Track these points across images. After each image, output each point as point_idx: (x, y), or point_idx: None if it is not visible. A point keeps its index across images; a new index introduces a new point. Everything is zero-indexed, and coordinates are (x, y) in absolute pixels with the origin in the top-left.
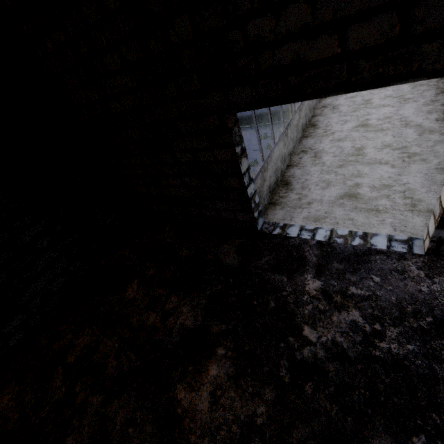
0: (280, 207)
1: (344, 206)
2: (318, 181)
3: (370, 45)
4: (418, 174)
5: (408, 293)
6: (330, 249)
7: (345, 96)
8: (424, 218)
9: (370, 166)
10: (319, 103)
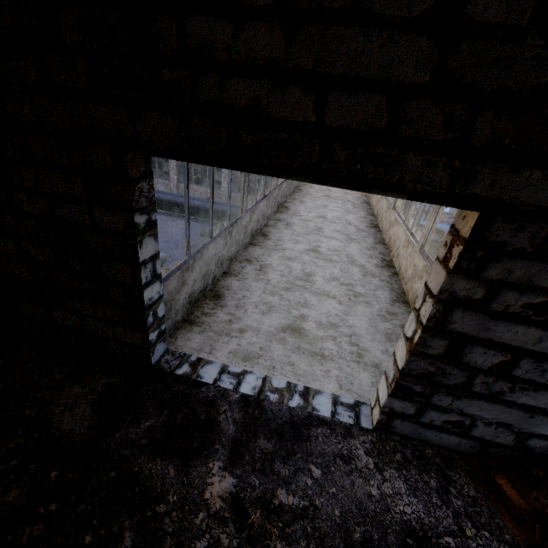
0: (199, 329)
1: (285, 343)
2: (259, 302)
3: (351, 127)
4: (363, 317)
5: (356, 500)
6: (258, 411)
7: (299, 217)
8: (371, 374)
9: (318, 296)
10: (274, 215)
